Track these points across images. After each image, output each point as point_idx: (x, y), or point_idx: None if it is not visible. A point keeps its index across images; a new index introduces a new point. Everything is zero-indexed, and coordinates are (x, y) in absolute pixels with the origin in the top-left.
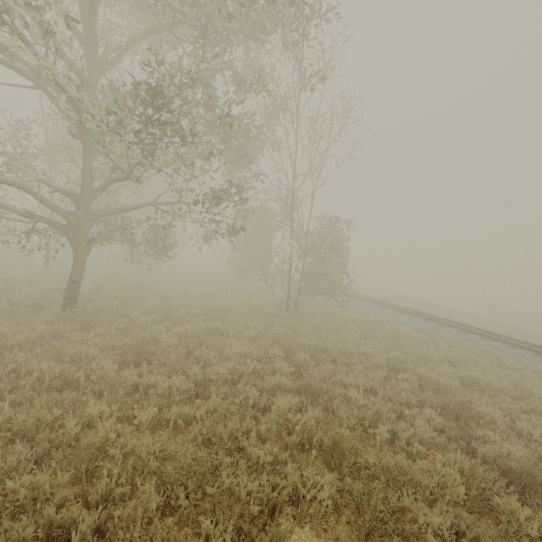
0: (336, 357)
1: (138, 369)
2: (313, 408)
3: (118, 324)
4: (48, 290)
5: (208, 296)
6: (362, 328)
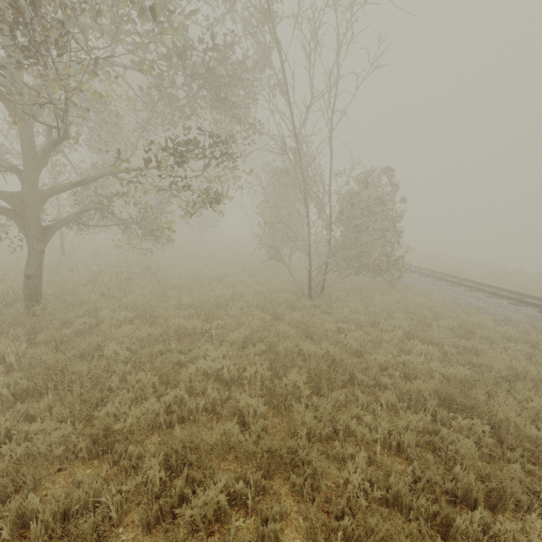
0: (355, 376)
1: (36, 405)
2: (283, 487)
3: (78, 325)
4: (43, 281)
5: (220, 280)
6: (414, 317)
